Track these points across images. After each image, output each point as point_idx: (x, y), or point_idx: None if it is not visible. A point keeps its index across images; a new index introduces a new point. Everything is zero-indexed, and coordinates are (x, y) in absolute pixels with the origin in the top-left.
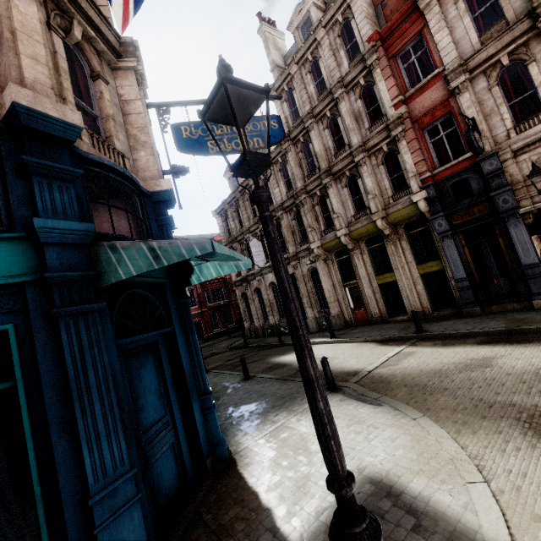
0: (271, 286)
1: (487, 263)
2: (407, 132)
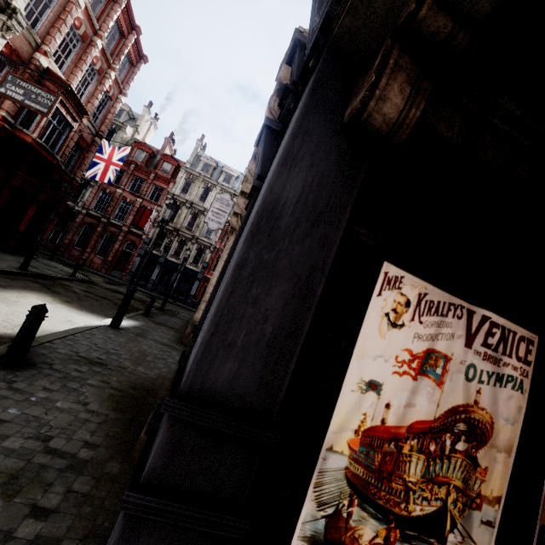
0: None
1: None
2: None
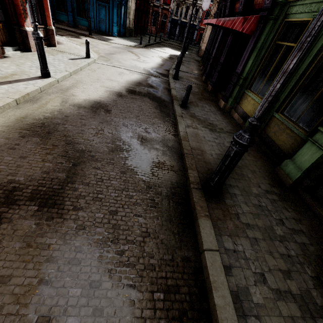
0: None
1: None
2: None
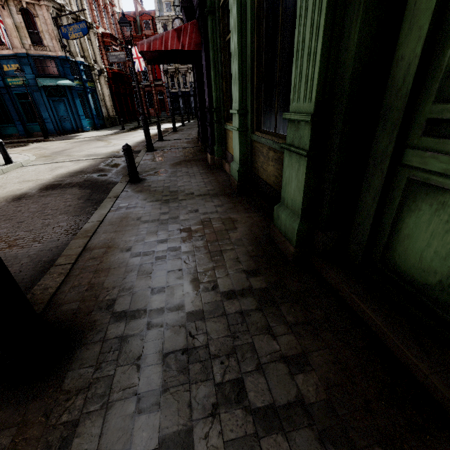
0: None
1: None
2: None
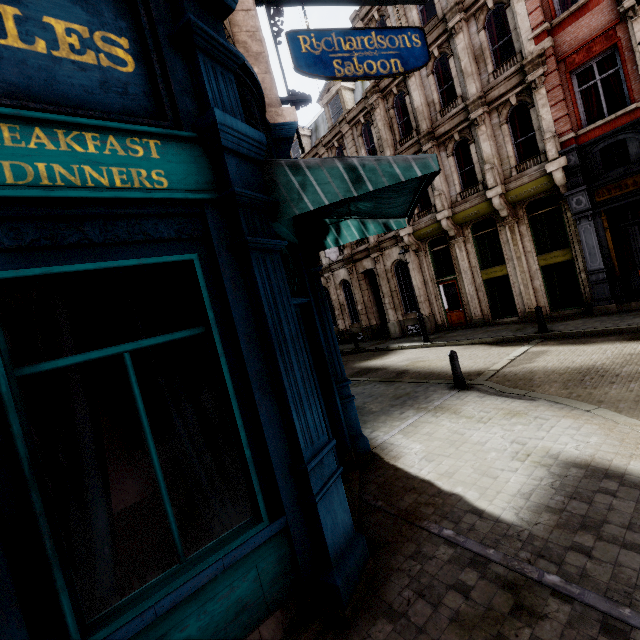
0: (342, 284)
1: (632, 250)
2: (550, 76)
